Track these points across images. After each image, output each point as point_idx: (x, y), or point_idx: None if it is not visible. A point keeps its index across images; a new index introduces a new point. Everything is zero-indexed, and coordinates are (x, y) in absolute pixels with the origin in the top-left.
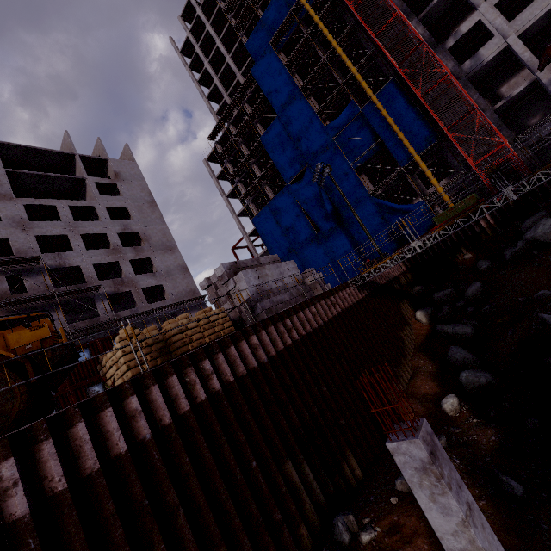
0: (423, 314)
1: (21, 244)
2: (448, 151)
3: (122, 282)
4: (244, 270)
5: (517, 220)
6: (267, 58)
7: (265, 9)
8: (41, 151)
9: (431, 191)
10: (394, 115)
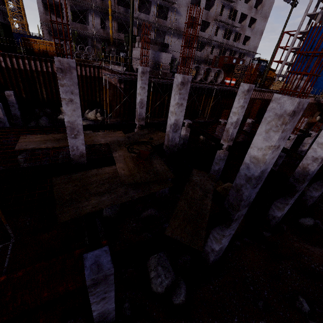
0: (319, 118)
1: None
2: None
3: (242, 28)
4: (302, 80)
5: None
6: None
7: None
8: None
9: None
10: None
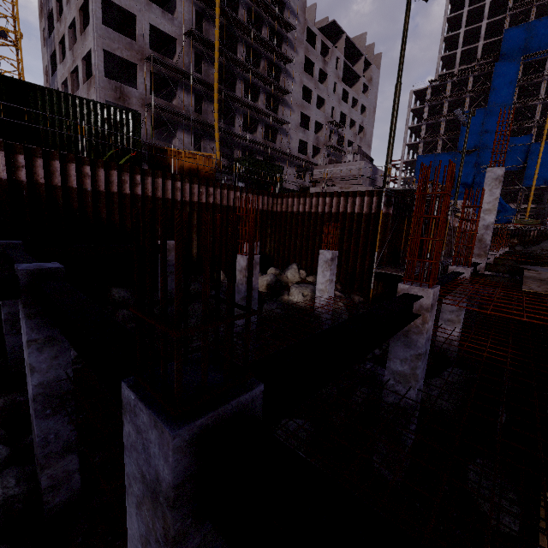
0: None
1: (336, 114)
2: (547, 193)
3: None
4: None
5: (543, 239)
6: (512, 65)
7: (539, 18)
8: (354, 47)
9: (523, 206)
10: (543, 159)
